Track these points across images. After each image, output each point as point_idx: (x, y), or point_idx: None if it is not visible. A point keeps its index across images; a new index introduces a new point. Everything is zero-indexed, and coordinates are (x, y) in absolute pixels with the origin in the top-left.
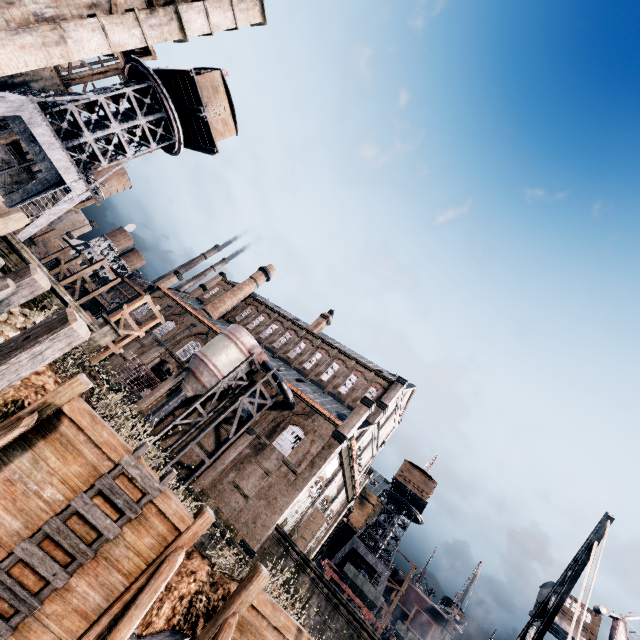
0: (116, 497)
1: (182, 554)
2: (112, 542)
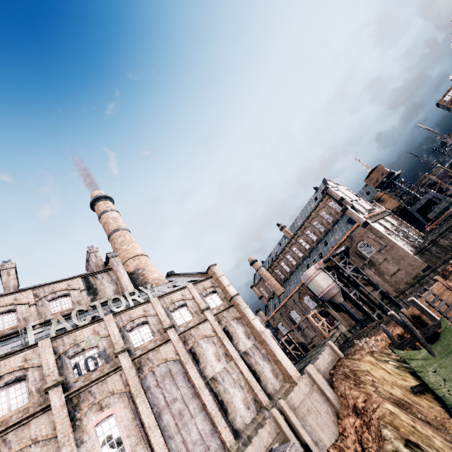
0: (435, 300)
1: (449, 284)
2: (447, 302)
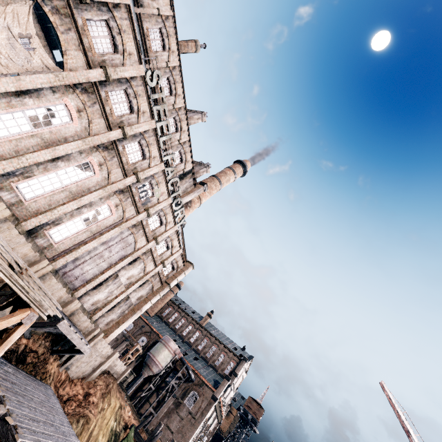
0: None
1: None
2: None
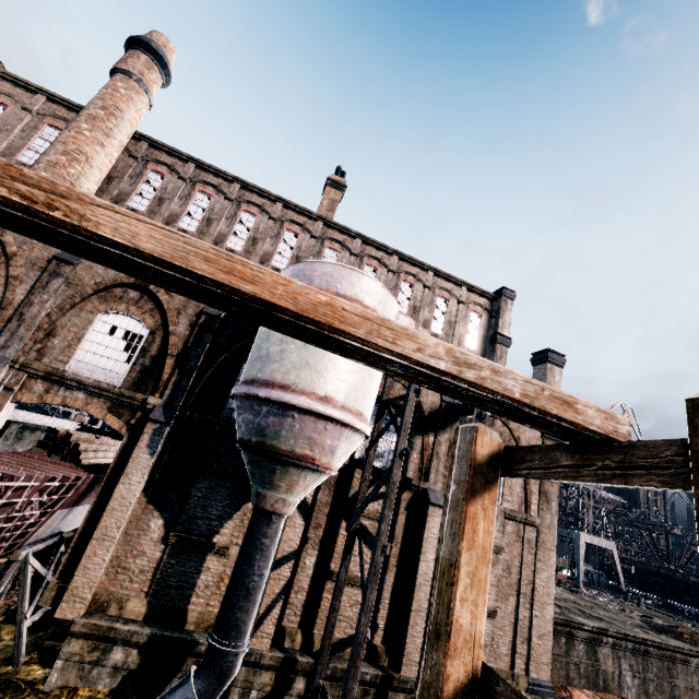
0: None
1: None
2: None
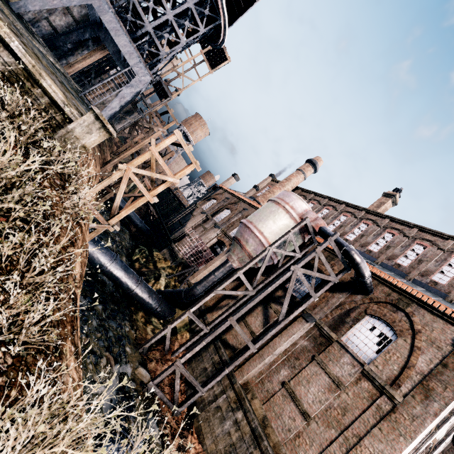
0: None
1: None
2: None
